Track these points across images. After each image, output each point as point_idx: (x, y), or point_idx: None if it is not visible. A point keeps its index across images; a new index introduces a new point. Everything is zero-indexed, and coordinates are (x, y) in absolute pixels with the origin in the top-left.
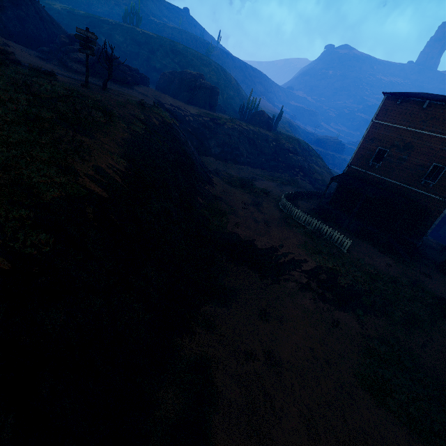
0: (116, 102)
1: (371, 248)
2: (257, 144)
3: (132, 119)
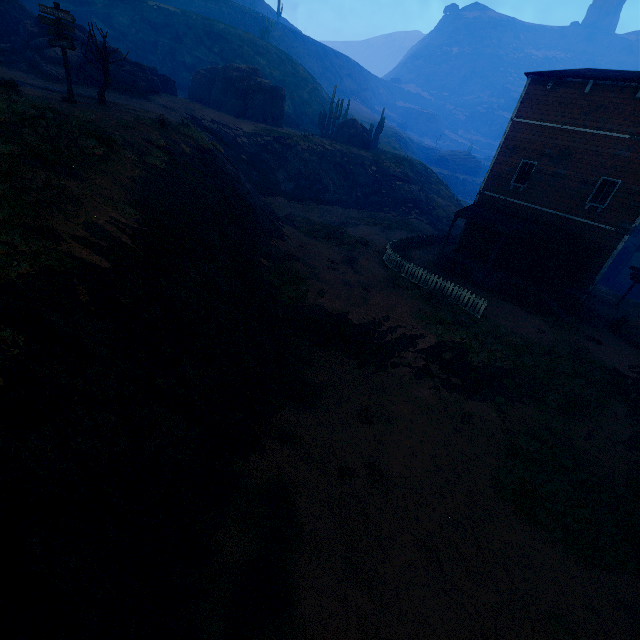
0: (118, 123)
1: (516, 310)
2: (348, 172)
3: (146, 147)
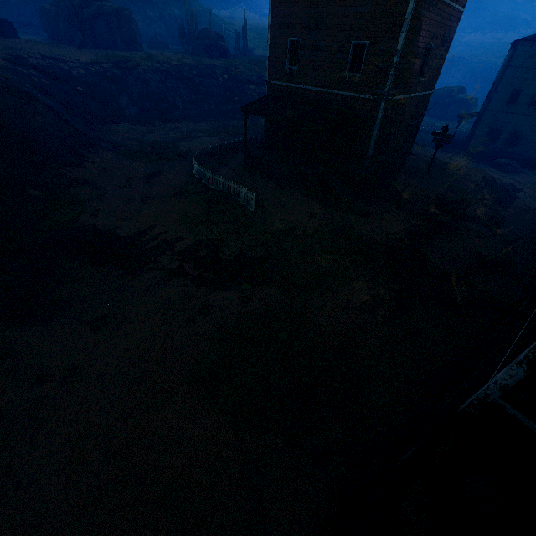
0: None
1: (298, 196)
2: (199, 85)
3: None
